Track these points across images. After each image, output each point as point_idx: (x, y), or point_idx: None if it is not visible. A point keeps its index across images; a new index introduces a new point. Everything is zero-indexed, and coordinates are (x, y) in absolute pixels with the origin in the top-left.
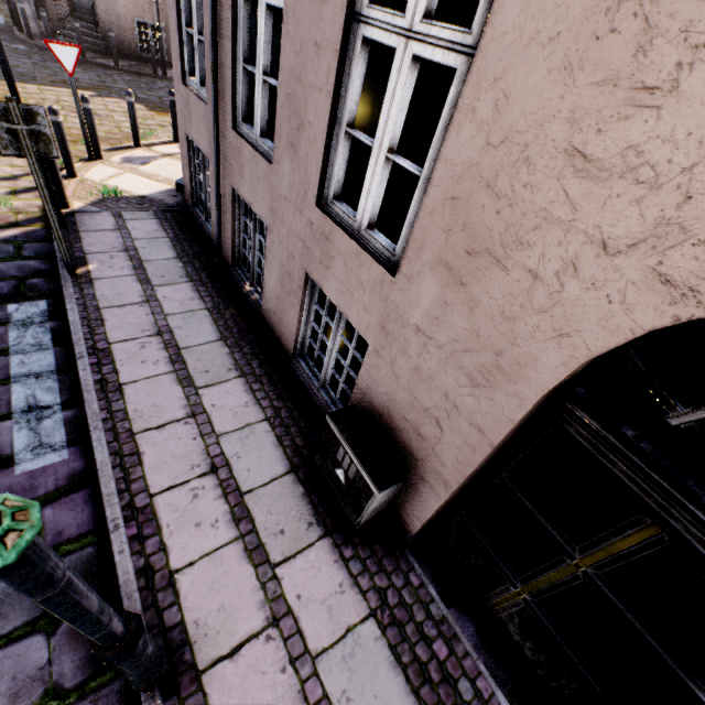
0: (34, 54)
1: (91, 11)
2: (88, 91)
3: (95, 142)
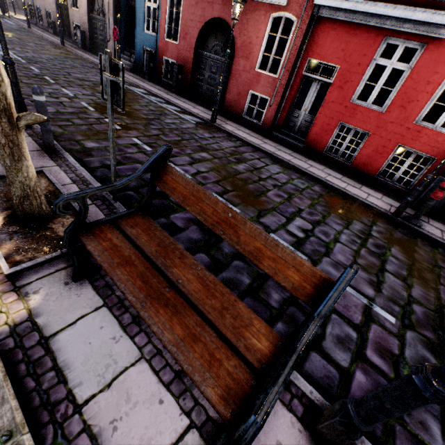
0: None
1: None
2: None
3: (6, 9)
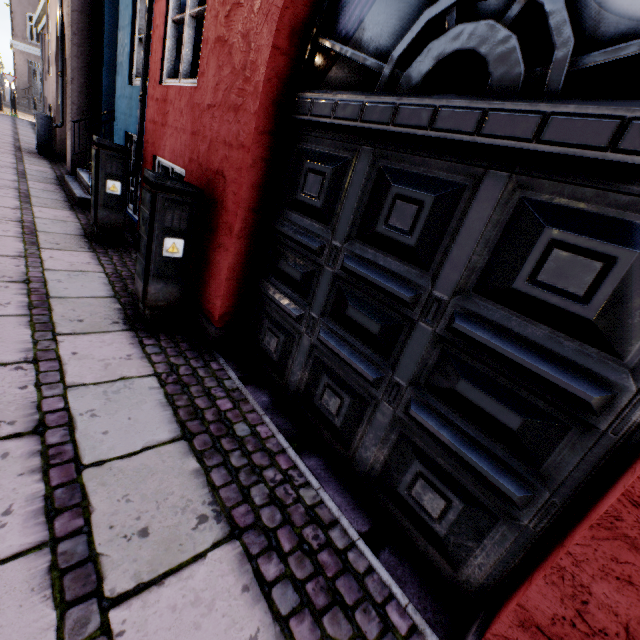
0: (4, 104)
1: (40, 95)
2: (25, 113)
3: (15, 108)
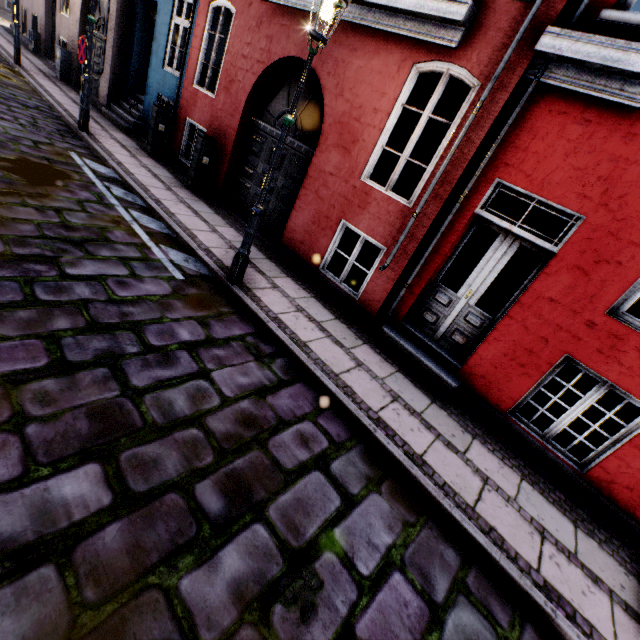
0: None
1: None
2: None
3: None
